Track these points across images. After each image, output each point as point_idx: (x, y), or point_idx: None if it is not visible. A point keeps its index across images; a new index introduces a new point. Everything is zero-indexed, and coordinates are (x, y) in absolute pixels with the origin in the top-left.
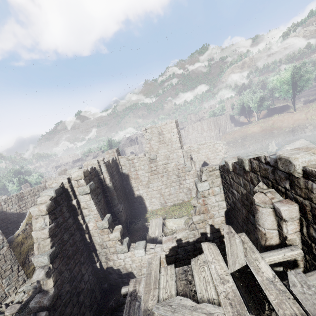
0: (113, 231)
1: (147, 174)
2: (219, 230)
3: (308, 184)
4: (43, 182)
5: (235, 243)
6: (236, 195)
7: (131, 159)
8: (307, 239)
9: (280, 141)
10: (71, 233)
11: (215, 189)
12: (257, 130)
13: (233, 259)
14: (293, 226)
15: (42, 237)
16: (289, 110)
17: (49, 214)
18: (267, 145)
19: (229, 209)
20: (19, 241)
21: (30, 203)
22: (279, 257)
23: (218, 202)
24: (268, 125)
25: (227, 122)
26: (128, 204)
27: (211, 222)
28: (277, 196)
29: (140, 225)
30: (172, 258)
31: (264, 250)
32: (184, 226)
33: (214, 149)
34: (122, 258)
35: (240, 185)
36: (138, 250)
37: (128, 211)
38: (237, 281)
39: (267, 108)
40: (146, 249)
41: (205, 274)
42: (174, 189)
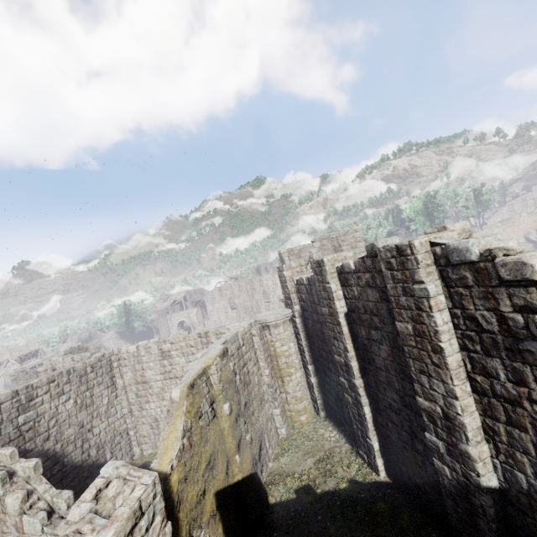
0: None
1: None
2: None
3: None
4: (44, 373)
5: None
6: None
7: None
8: None
9: None
10: None
11: None
12: None
13: None
14: None
15: None
16: None
17: None
18: None
19: None
20: (175, 494)
21: (46, 417)
22: None
23: None
24: None
25: None
26: None
27: None
28: None
29: None
30: None
31: None
32: None
33: None
34: None
35: None
36: None
37: None
38: None
39: None
40: None
41: None
42: None
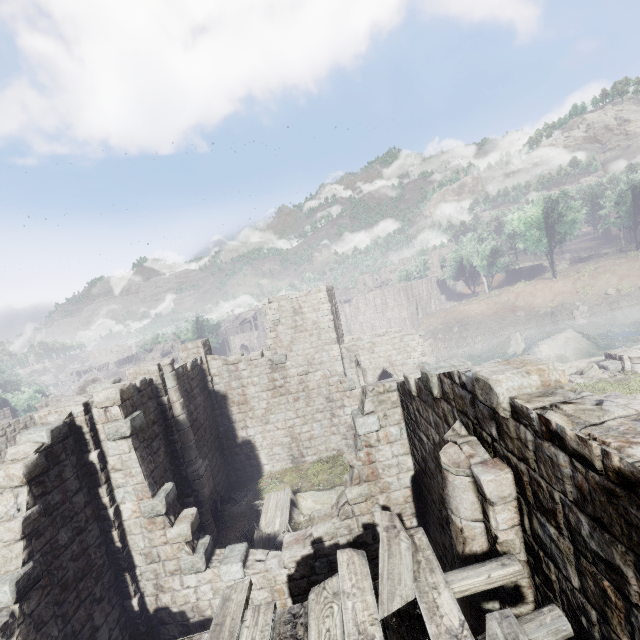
0: (177, 522)
1: (265, 393)
2: (401, 517)
3: (520, 432)
4: (40, 408)
5: (399, 550)
6: (426, 445)
7: (233, 363)
8: (532, 542)
9: (531, 332)
10: (79, 527)
11: (391, 431)
12: (488, 309)
13: (391, 587)
14: (507, 514)
15: (5, 538)
16: (544, 275)
17: (29, 483)
18: (507, 340)
19: (418, 472)
20: None
21: (3, 454)
22: (479, 582)
23: (398, 458)
24: (508, 300)
25: (432, 293)
26: (221, 458)
27: (384, 501)
28: (479, 451)
29: (245, 507)
30: (301, 583)
31: (464, 565)
32: (330, 509)
33: (403, 345)
34: (193, 586)
35: (430, 424)
36: (230, 564)
37: (221, 473)
38: (392, 638)
39: (505, 269)
40: (247, 562)
41: (331, 623)
42: (320, 426)
